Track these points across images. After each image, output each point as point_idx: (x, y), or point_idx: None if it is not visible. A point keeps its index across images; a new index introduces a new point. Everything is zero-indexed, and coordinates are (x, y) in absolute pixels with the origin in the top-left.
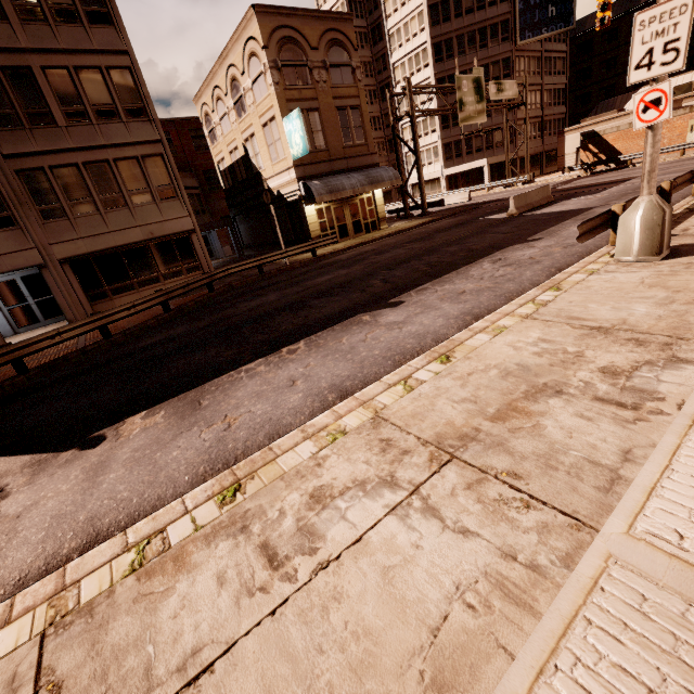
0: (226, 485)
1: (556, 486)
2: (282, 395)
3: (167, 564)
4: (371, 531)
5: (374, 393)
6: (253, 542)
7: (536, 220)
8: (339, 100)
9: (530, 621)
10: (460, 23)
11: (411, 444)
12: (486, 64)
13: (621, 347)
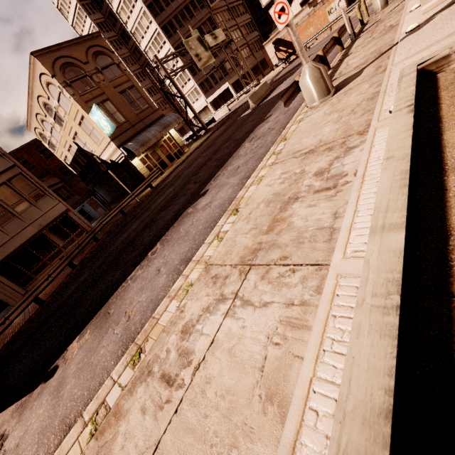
0: (133, 353)
1: (305, 252)
2: (154, 282)
3: (111, 420)
4: (218, 333)
5: (202, 252)
6: (156, 378)
7: (266, 105)
8: (119, 87)
9: (307, 334)
10: (171, 8)
11: (228, 271)
12: (199, 26)
13: (322, 156)
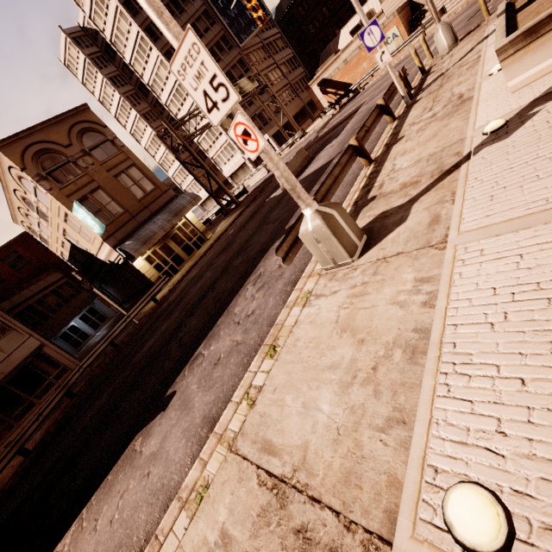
0: None
1: None
2: None
3: None
4: None
5: None
6: None
7: None
8: (114, 169)
9: None
10: None
11: None
12: (228, 71)
13: None
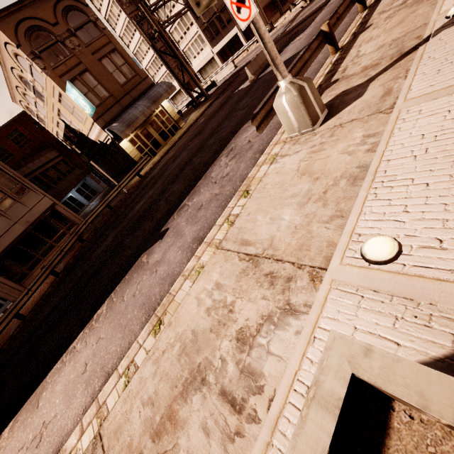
0: None
1: None
2: (75, 387)
3: None
4: None
5: (108, 391)
6: None
7: (264, 83)
8: (98, 53)
9: None
10: None
11: None
12: None
13: (259, 290)
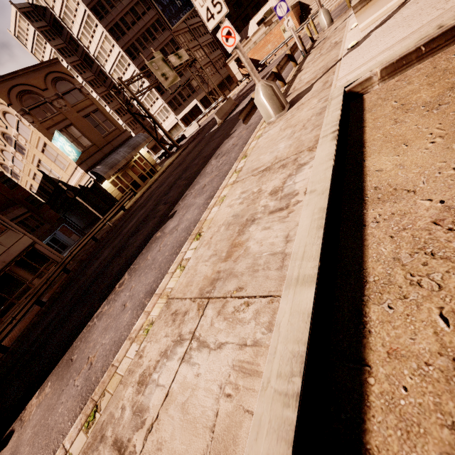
0: (88, 413)
1: (259, 281)
2: (119, 319)
3: None
4: (173, 383)
5: (165, 284)
6: (108, 445)
7: (232, 120)
8: (82, 111)
9: (258, 382)
10: (132, 32)
11: (187, 305)
12: (162, 48)
13: (277, 174)
